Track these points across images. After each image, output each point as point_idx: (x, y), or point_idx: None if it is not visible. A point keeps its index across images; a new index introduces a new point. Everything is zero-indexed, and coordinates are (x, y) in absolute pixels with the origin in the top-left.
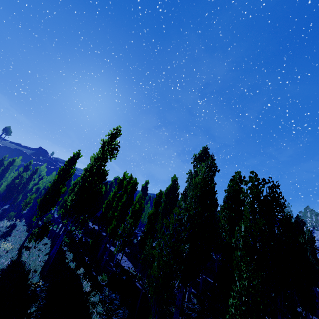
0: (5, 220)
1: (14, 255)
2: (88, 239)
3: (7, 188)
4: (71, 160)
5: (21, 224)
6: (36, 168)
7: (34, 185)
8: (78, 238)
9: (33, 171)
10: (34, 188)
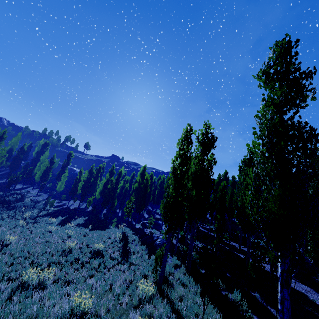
0: (112, 228)
1: (168, 313)
2: (210, 247)
3: (101, 194)
4: (186, 139)
5: (129, 232)
6: (120, 171)
7: (121, 188)
8: (198, 248)
9: (118, 174)
10: (123, 190)
